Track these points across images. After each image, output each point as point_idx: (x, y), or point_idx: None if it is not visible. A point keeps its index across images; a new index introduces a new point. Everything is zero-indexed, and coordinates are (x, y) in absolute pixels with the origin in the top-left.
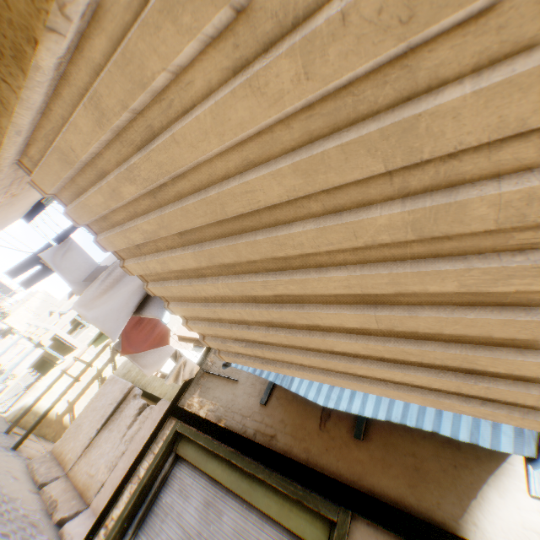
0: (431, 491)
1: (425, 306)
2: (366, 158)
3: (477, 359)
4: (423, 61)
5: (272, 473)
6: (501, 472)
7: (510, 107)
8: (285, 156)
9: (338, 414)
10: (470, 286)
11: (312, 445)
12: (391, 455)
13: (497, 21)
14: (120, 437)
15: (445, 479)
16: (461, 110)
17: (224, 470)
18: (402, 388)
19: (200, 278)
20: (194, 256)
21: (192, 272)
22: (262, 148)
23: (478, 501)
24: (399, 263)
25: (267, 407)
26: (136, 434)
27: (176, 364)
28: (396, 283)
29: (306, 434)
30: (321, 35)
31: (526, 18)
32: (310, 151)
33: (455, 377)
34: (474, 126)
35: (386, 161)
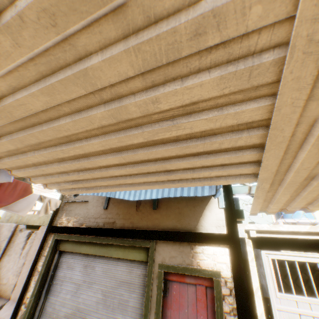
0: (186, 220)
1: (139, 149)
2: (75, 87)
3: (166, 166)
4: (77, 42)
5: (116, 239)
6: (210, 203)
7: (119, 68)
8: (34, 84)
9: (144, 201)
10: (147, 138)
11: (134, 219)
12: (170, 211)
13: (98, 29)
14: (18, 256)
15: (191, 213)
16: (102, 67)
17: (90, 248)
18: (150, 184)
19: (23, 153)
20: (11, 142)
21: (16, 151)
22: (18, 79)
23: (203, 217)
24: (119, 132)
25: (108, 210)
26: (30, 251)
27: (43, 203)
28: (121, 141)
29: (130, 216)
30: (14, 25)
31: (108, 30)
32: (45, 83)
33: (164, 174)
34: (111, 75)
35: (85, 89)
